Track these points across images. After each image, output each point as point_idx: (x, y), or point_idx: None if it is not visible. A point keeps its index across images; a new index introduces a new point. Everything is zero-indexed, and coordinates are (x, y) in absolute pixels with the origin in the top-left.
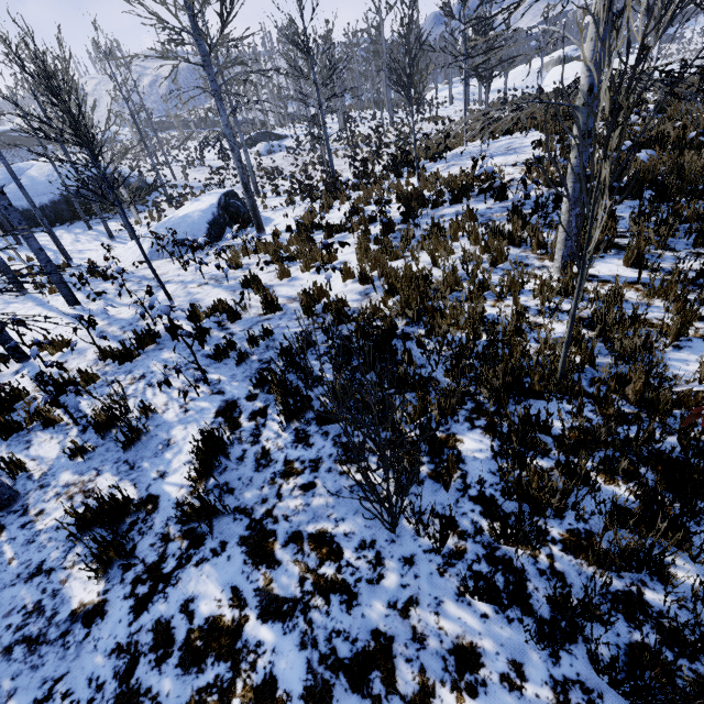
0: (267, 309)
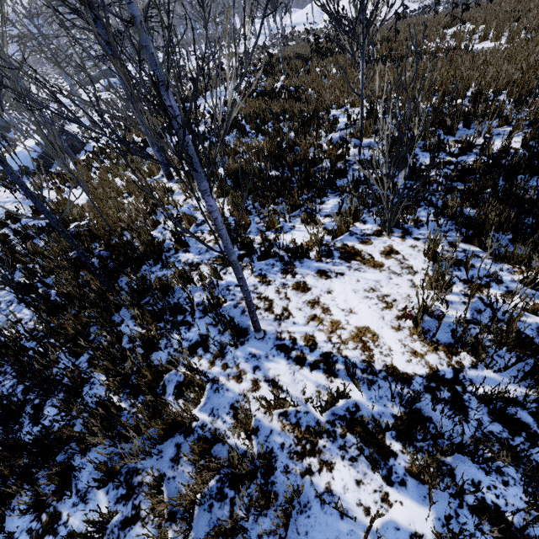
0: (35, 214)
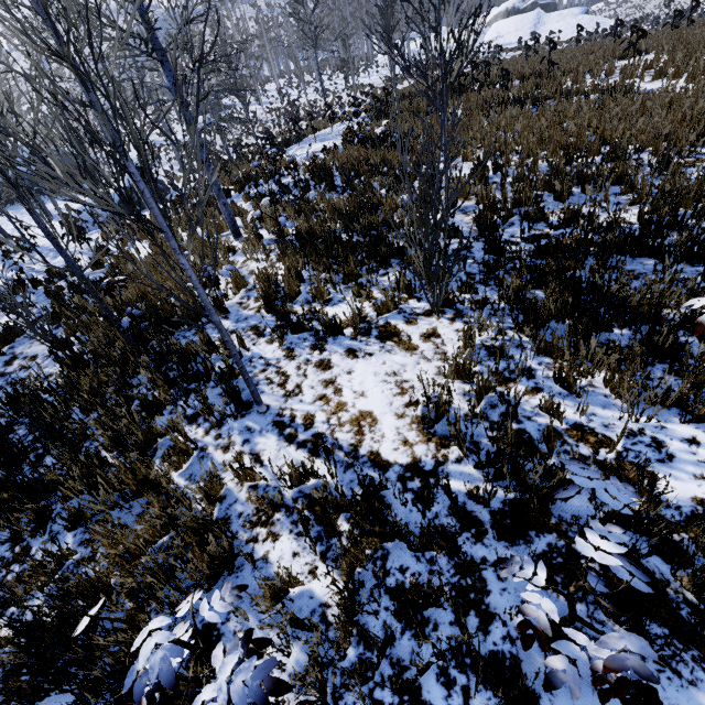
0: (95, 267)
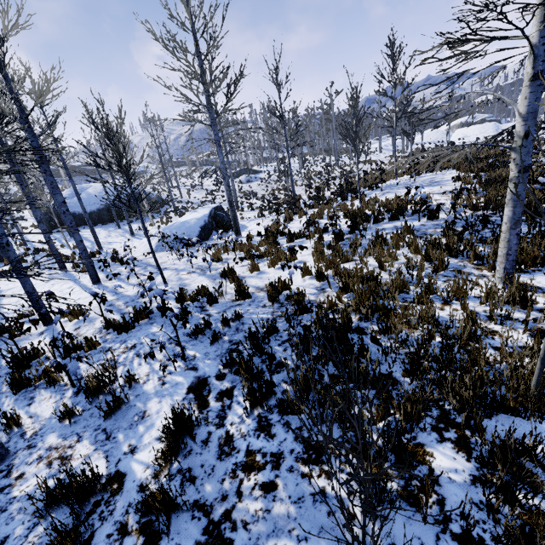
0: (239, 296)
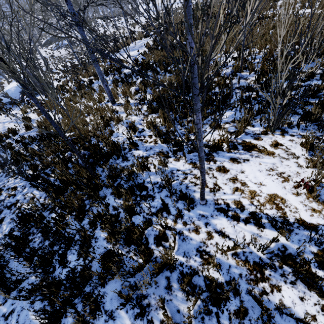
0: (27, 129)
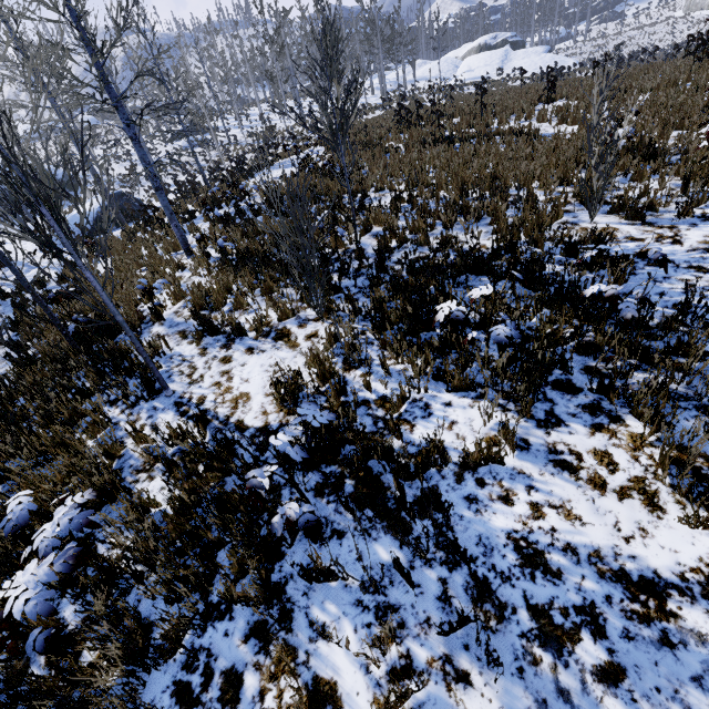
0: (61, 281)
